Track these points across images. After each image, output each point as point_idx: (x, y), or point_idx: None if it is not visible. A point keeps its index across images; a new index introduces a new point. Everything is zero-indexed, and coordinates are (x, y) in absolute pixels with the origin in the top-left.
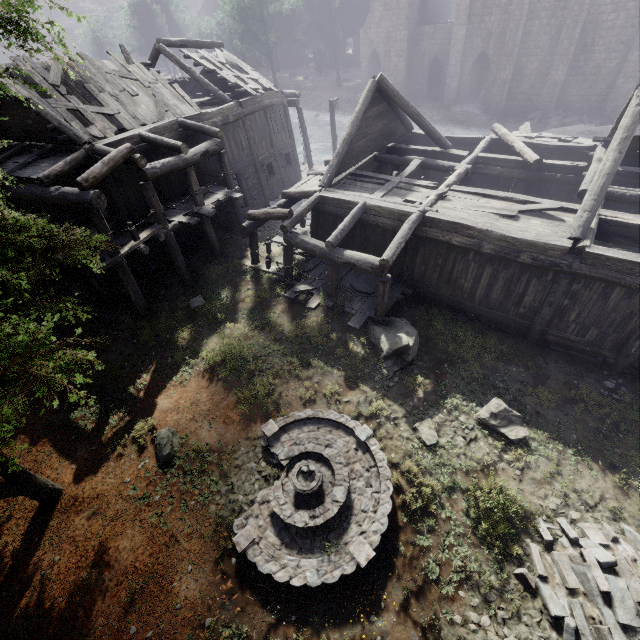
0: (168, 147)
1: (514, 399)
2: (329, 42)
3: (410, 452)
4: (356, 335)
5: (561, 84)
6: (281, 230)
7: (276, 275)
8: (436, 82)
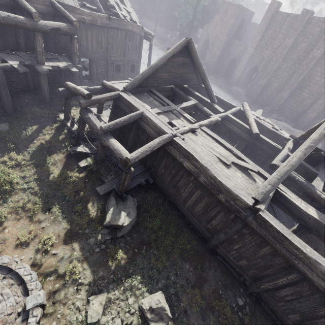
0: (25, 9)
1: (175, 293)
2: (188, 24)
3: (71, 324)
4: (98, 198)
5: (284, 99)
6: (79, 104)
7: (73, 132)
8: (231, 70)
